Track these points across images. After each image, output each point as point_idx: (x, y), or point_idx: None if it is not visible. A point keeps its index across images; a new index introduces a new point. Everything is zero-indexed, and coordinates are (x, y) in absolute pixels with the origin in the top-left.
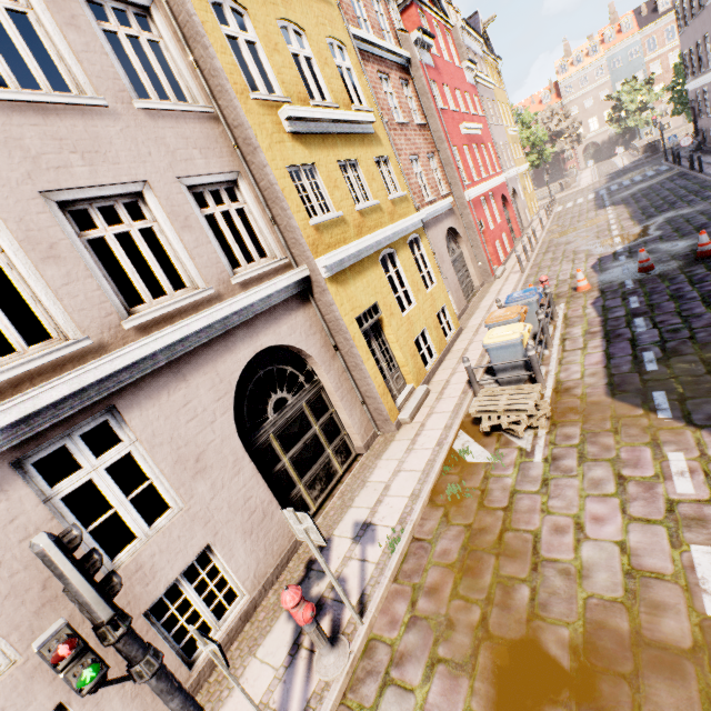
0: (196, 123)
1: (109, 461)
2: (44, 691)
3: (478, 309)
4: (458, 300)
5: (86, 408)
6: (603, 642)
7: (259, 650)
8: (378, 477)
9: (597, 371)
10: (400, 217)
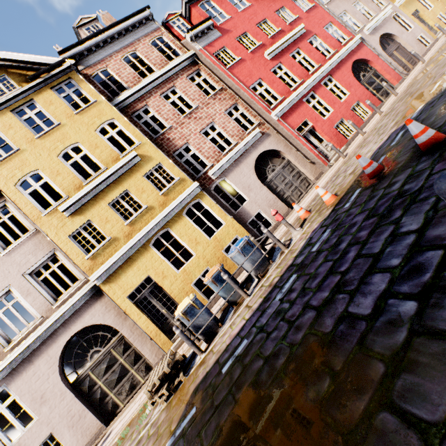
0: (29, 242)
1: (7, 404)
2: None
3: (289, 216)
4: None
5: None
6: None
7: None
8: (139, 396)
9: (222, 349)
10: (174, 199)
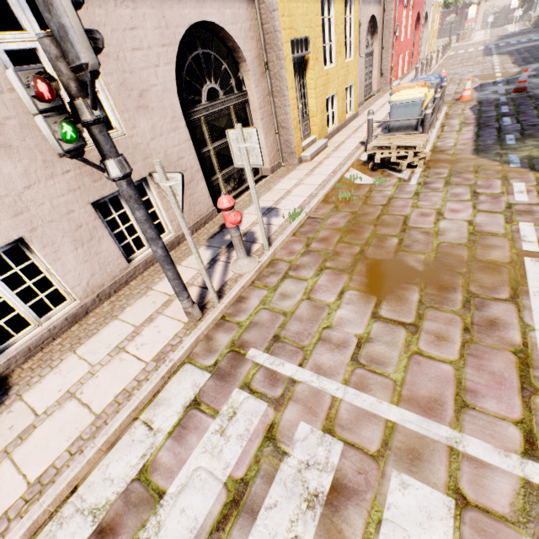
0: None
1: None
2: (7, 221)
3: (373, 105)
4: (359, 92)
5: None
6: (448, 260)
7: (183, 262)
8: (281, 187)
9: (467, 143)
10: None
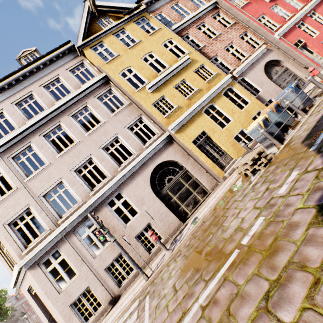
0: (126, 109)
1: (121, 202)
2: (117, 248)
3: None
4: None
5: (114, 191)
6: (213, 251)
7: (162, 252)
8: (208, 201)
9: (311, 126)
10: (215, 86)
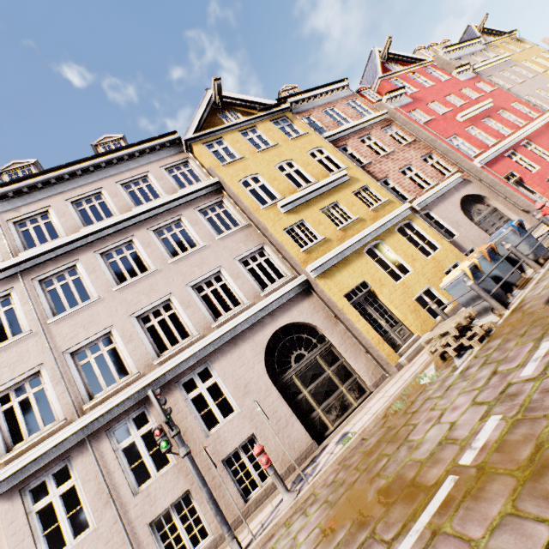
0: (241, 232)
1: (207, 385)
2: (183, 480)
3: None
4: None
5: (198, 362)
6: (394, 486)
7: (273, 499)
8: (369, 404)
9: None
10: (384, 216)
